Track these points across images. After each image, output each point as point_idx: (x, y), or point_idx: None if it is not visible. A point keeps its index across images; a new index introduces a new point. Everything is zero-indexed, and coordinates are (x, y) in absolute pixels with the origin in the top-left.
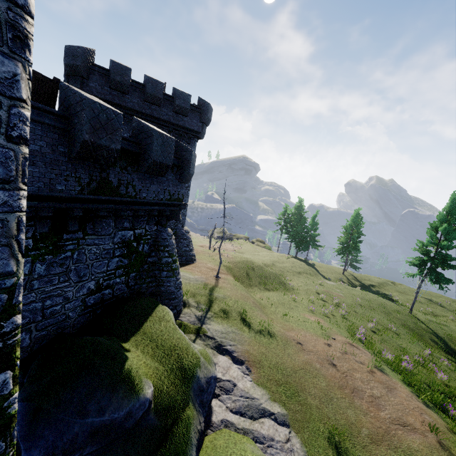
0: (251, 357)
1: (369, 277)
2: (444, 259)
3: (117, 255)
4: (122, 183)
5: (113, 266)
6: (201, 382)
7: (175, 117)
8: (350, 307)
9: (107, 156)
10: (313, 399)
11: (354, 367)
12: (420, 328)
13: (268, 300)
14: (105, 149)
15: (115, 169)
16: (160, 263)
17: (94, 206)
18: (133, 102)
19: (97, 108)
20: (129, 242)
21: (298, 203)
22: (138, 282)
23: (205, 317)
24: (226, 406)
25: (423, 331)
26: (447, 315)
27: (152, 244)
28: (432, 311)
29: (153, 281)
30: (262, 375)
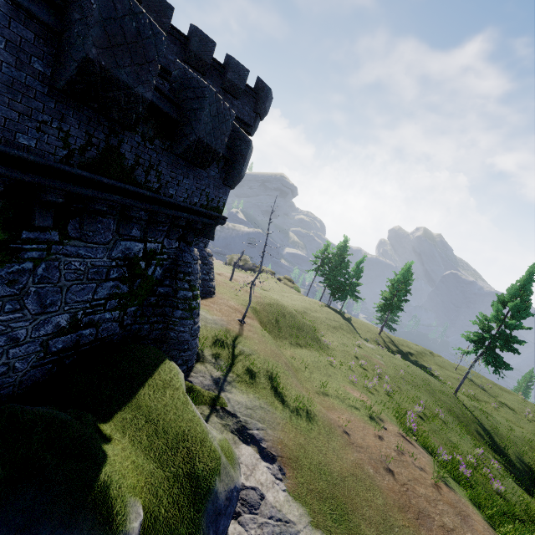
0: (285, 450)
1: (407, 343)
2: (507, 340)
3: (112, 277)
4: (142, 164)
5: (104, 294)
6: (219, 500)
7: (222, 96)
8: (393, 380)
9: (125, 106)
10: (368, 526)
11: (415, 476)
12: (466, 416)
13: (300, 360)
14: (123, 90)
15: (134, 136)
16: (175, 298)
17: (87, 192)
18: (168, 60)
19: (123, 3)
20: (134, 260)
21: (343, 242)
22: (138, 321)
23: (225, 380)
24: (249, 534)
25: (469, 420)
26: (489, 401)
27: (167, 267)
28: (474, 394)
29: (160, 321)
30: (300, 482)
